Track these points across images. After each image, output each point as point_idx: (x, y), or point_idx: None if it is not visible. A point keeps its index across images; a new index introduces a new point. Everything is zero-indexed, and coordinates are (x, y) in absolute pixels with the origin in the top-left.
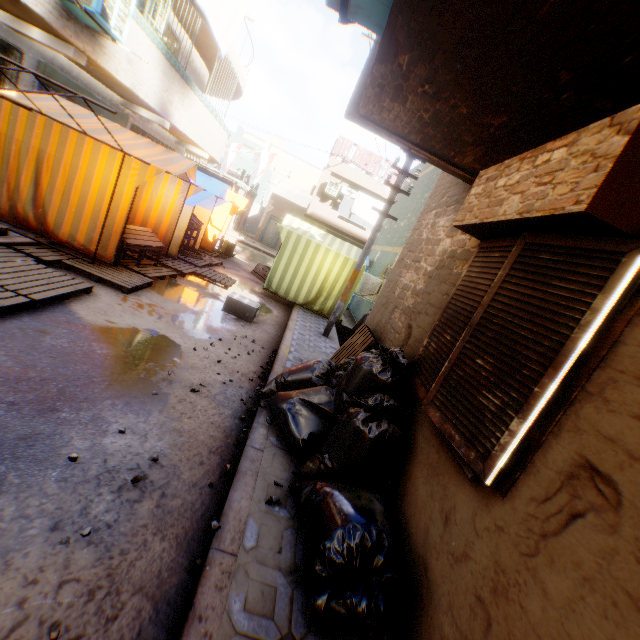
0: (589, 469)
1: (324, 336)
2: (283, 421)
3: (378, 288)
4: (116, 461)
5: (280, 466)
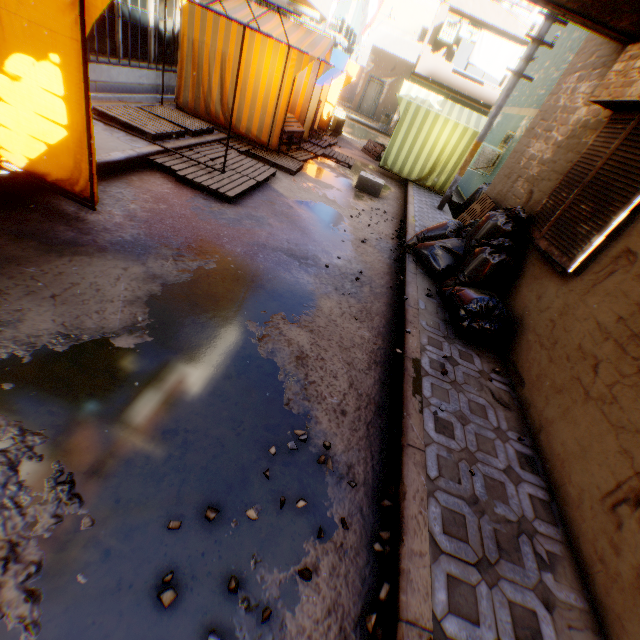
0: (626, 252)
1: (438, 210)
2: (427, 259)
3: (494, 160)
4: (344, 270)
5: (428, 283)
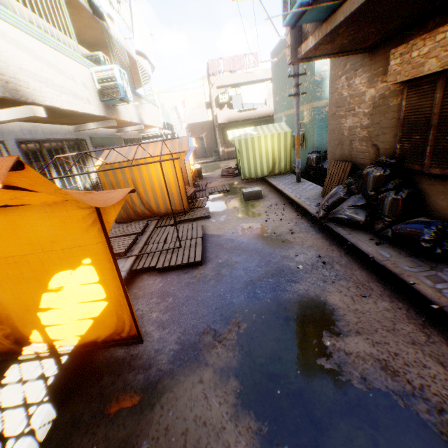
0: None
1: (298, 182)
2: (347, 220)
3: (302, 139)
4: (309, 263)
5: (363, 235)
